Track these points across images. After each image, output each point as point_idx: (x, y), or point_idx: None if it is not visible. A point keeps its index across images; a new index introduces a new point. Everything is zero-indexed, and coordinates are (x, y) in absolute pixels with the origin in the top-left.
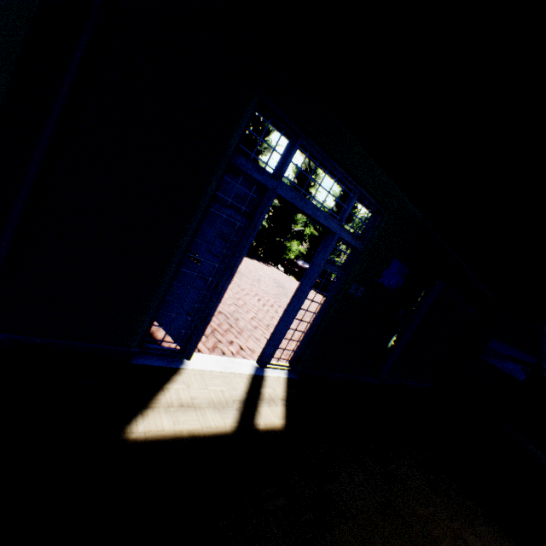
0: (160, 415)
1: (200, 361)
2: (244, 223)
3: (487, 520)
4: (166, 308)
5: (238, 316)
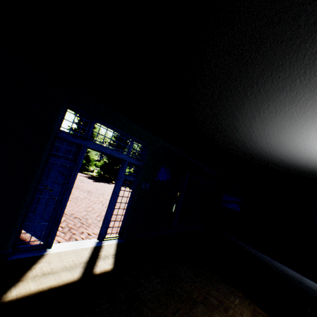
0: (28, 283)
1: (59, 247)
2: (72, 164)
3: (224, 282)
4: (33, 222)
5: (88, 216)
